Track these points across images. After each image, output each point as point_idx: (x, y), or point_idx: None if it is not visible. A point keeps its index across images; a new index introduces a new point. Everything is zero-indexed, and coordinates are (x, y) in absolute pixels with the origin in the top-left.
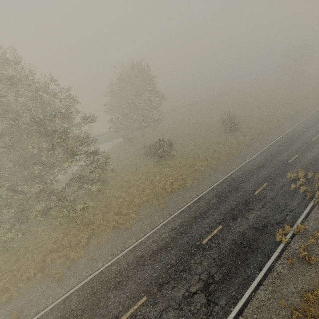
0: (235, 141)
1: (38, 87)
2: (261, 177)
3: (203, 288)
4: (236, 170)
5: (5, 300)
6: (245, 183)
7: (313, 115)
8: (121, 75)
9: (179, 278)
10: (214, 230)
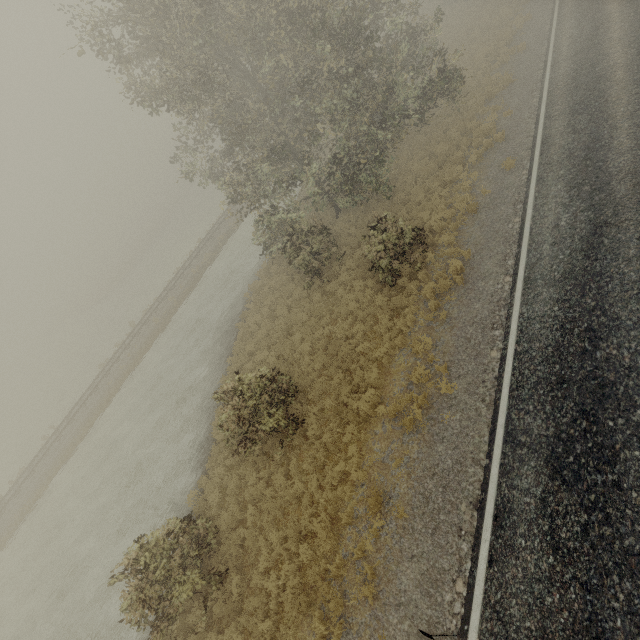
0: None
1: None
2: None
3: None
4: None
5: (469, 186)
6: None
7: None
8: None
9: None
10: None
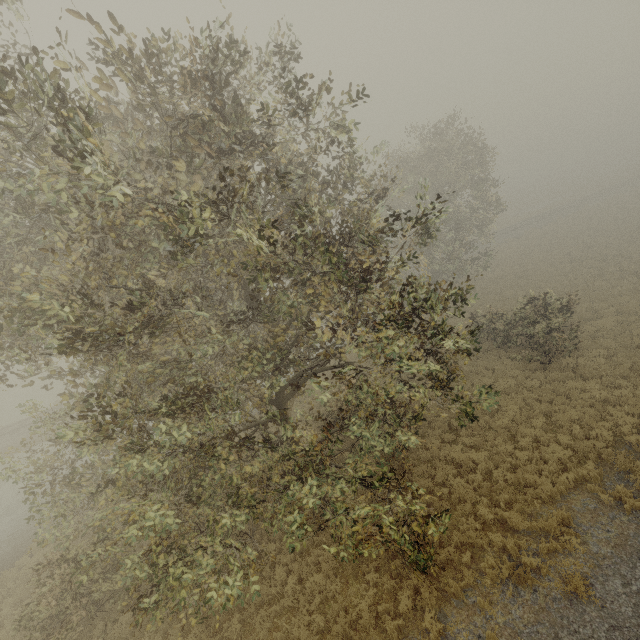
0: None
1: (313, 148)
2: None
3: None
4: None
5: None
6: None
7: None
8: (398, 158)
9: None
10: None
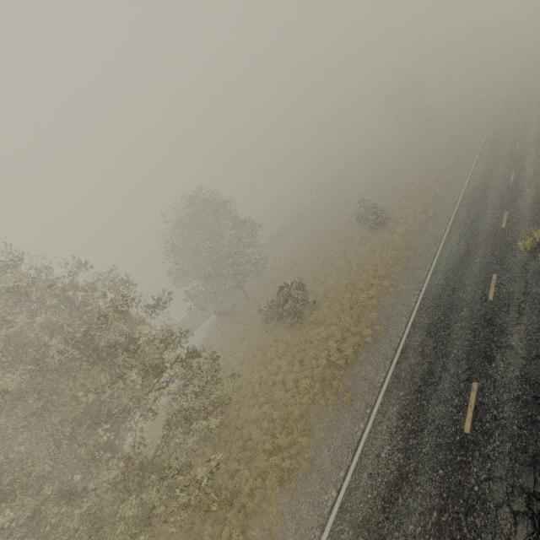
0: (396, 237)
1: (62, 287)
2: (479, 268)
3: (535, 532)
4: (430, 278)
5: None
6: (460, 291)
7: (484, 151)
8: (177, 220)
9: (473, 534)
10: (468, 396)
